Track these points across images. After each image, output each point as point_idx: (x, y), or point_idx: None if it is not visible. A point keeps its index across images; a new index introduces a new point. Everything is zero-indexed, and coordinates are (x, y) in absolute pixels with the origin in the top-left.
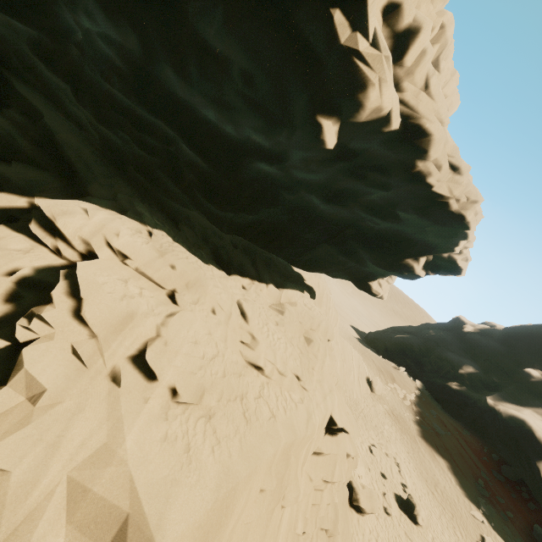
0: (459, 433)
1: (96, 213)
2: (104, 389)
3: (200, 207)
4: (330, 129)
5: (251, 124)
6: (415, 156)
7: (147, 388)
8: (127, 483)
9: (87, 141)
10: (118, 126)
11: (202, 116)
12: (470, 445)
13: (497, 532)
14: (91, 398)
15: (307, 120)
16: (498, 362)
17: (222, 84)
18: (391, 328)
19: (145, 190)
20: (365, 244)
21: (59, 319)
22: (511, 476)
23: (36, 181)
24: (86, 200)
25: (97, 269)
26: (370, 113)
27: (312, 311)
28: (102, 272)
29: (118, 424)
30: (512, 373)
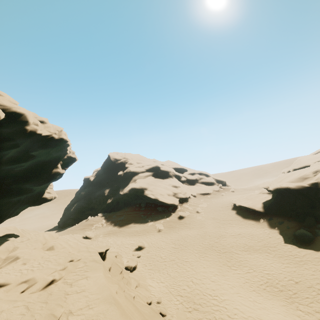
0: (126, 212)
1: None
2: None
3: None
4: None
5: None
6: (23, 125)
7: None
8: None
9: None
10: None
11: None
12: (131, 211)
13: (156, 221)
14: None
15: None
16: (111, 179)
17: None
18: (65, 210)
19: None
20: (25, 180)
21: None
22: (144, 205)
23: None
24: None
25: None
26: None
27: (31, 238)
28: None
29: None
30: (117, 179)
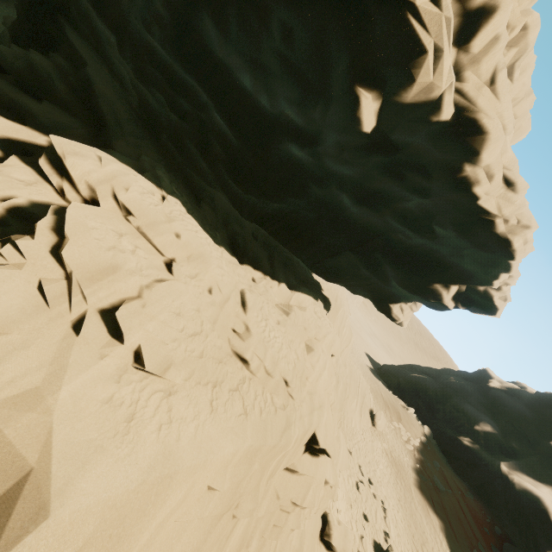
0: (461, 493)
1: (111, 163)
2: (60, 334)
3: (223, 185)
4: (369, 104)
5: (286, 94)
6: (464, 157)
7: (108, 344)
8: (44, 434)
9: (126, 100)
10: (154, 83)
11: (239, 82)
12: (471, 510)
13: None
14: (41, 338)
15: (345, 91)
16: (522, 427)
17: (260, 40)
18: (409, 365)
19: (174, 161)
20: (392, 259)
21: (34, 251)
22: None
23: (63, 124)
24: (107, 151)
25: (92, 214)
26: (418, 91)
27: (322, 320)
28: (96, 218)
29: (60, 372)
30: (536, 443)
